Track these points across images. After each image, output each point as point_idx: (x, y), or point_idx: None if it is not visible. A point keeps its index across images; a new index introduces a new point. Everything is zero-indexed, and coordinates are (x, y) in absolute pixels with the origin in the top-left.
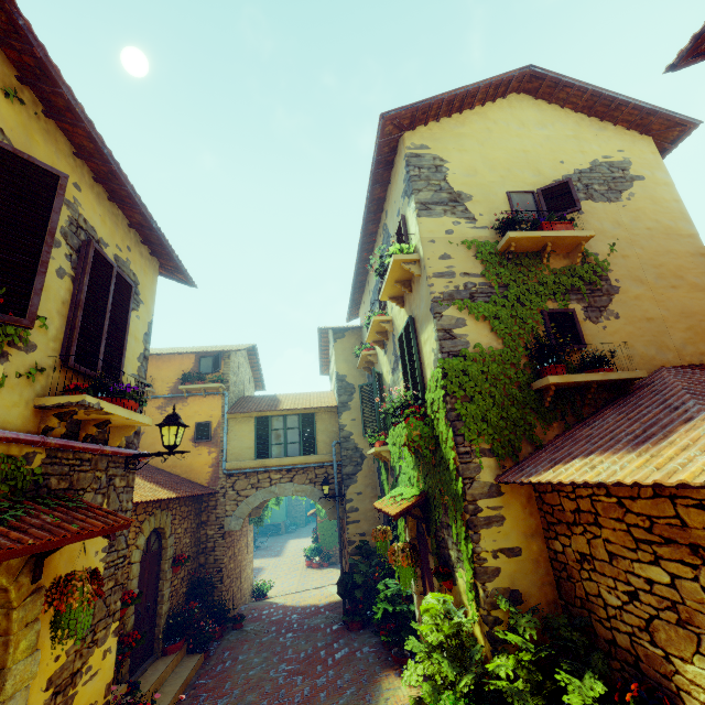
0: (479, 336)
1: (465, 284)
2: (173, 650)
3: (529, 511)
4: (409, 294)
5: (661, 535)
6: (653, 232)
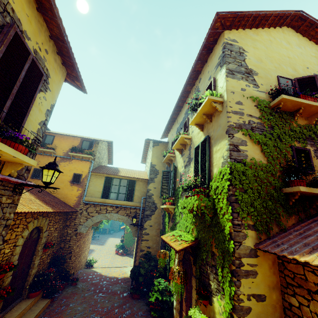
0: (254, 153)
1: (249, 121)
2: (33, 296)
3: (273, 271)
4: (208, 123)
5: None
6: None
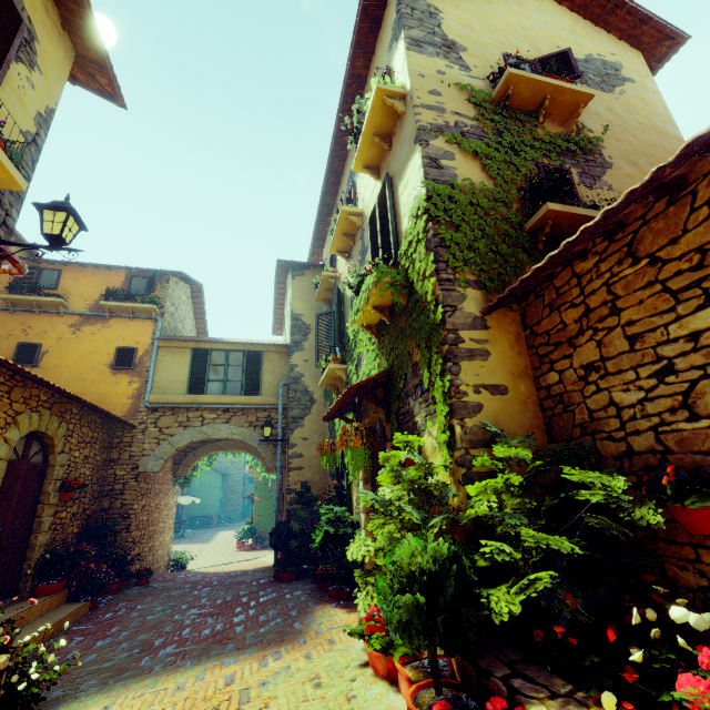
0: (469, 172)
1: (456, 122)
2: (46, 592)
3: (517, 350)
4: (387, 156)
5: None
6: (644, 127)
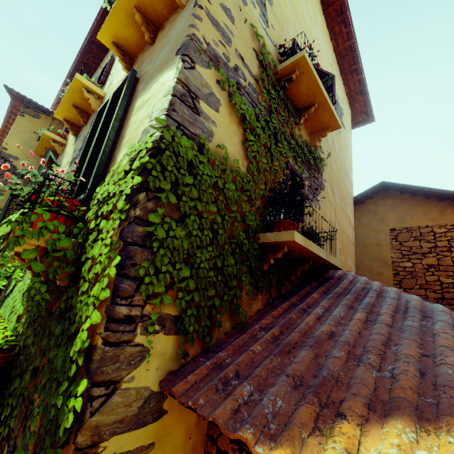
0: (228, 138)
1: (236, 66)
2: None
3: (193, 443)
4: (146, 50)
5: None
6: (342, 165)
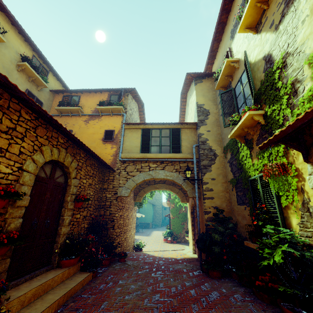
0: None
1: None
2: (66, 264)
3: None
4: None
5: None
6: None
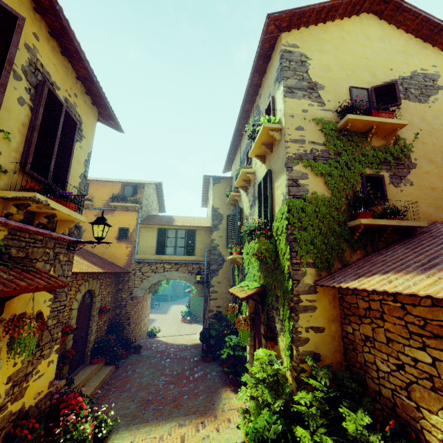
0: (316, 187)
1: (311, 149)
2: (96, 362)
3: (333, 305)
4: (269, 154)
5: (431, 332)
6: None
